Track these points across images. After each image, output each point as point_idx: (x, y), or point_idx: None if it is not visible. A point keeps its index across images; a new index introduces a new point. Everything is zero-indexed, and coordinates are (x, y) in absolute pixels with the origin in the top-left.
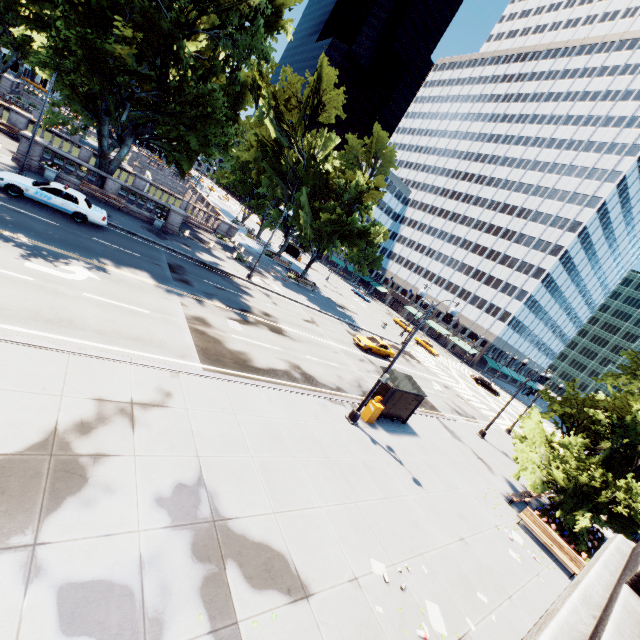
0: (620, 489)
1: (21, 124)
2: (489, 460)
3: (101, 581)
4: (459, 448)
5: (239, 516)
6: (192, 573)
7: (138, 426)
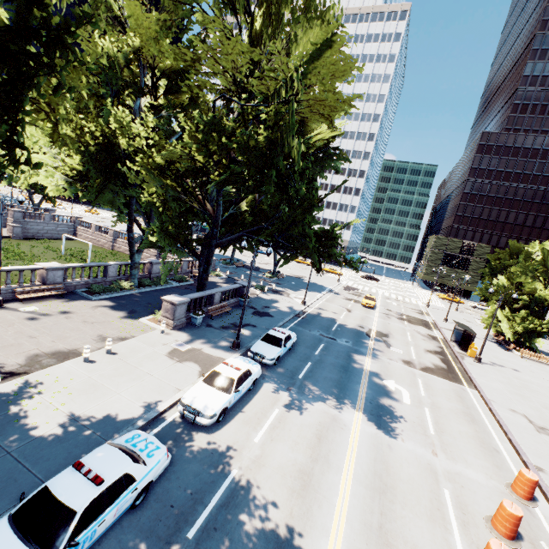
0: (546, 324)
1: (58, 278)
2: None
3: None
4: None
5: None
6: None
7: (548, 429)
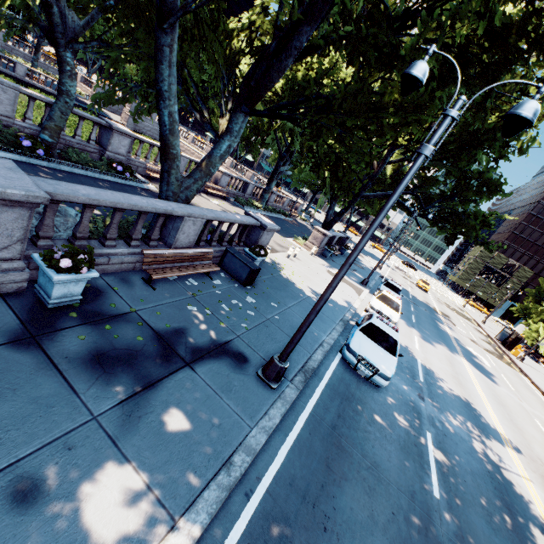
0: None
1: (225, 182)
2: None
3: None
4: None
5: None
6: None
7: None
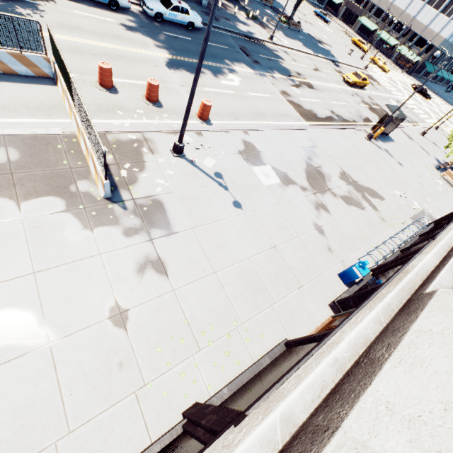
0: None
1: None
2: (427, 149)
3: (345, 196)
4: (413, 145)
5: (358, 181)
6: (358, 194)
7: (317, 156)
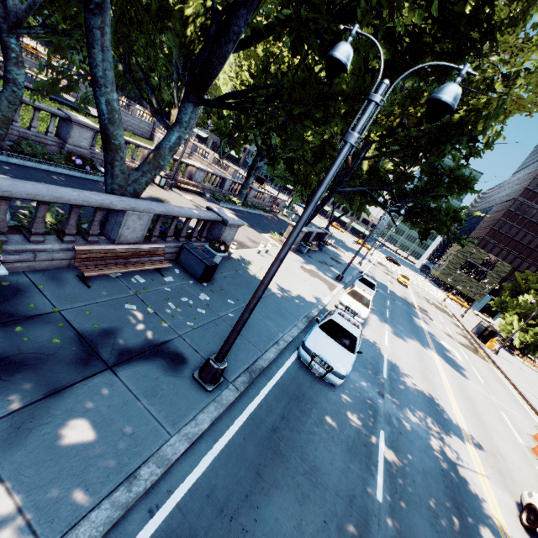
0: None
1: (200, 178)
2: None
3: None
4: None
5: None
6: None
7: None
